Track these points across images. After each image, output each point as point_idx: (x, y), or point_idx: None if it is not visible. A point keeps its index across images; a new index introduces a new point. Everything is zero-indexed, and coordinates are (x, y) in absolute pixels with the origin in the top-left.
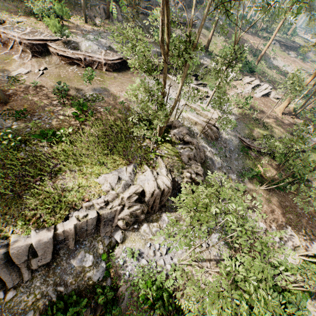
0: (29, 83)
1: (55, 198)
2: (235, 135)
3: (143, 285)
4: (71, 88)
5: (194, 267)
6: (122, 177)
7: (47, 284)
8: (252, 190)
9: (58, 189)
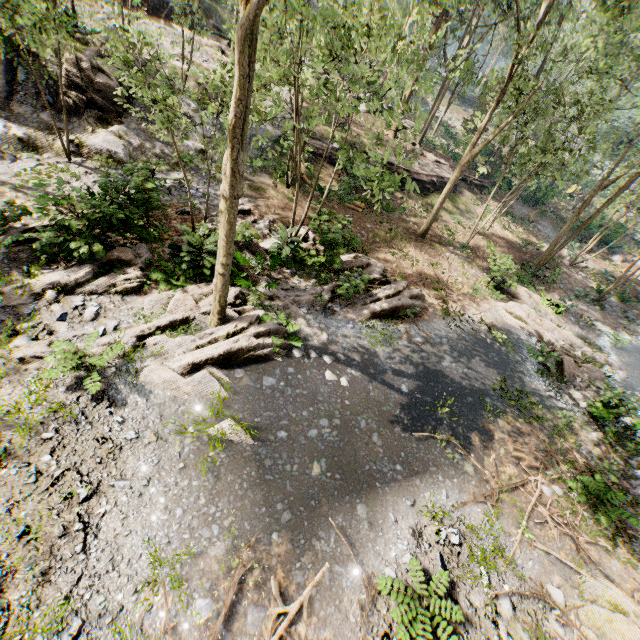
0: None
1: None
2: (275, 123)
3: None
4: None
5: (19, 193)
6: None
7: None
8: (266, 184)
9: None
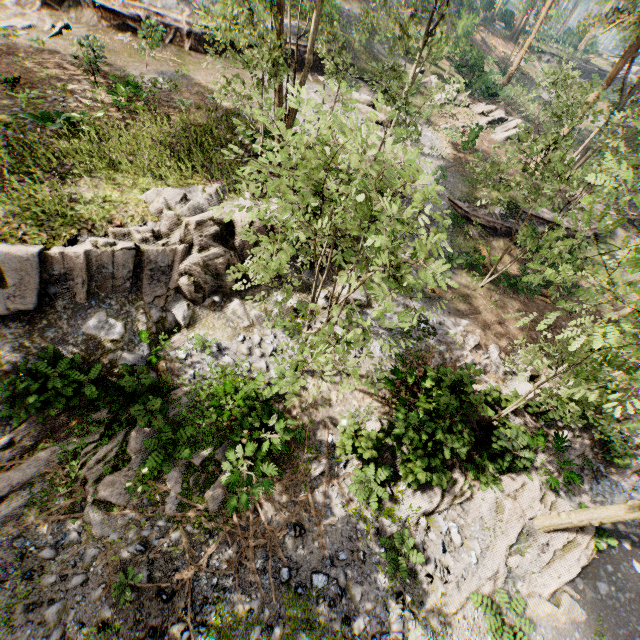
0: (29, 43)
1: (54, 208)
2: (442, 194)
3: (219, 388)
4: (115, 63)
5: (326, 382)
6: (192, 199)
7: (27, 353)
8: (462, 288)
9: (62, 197)
